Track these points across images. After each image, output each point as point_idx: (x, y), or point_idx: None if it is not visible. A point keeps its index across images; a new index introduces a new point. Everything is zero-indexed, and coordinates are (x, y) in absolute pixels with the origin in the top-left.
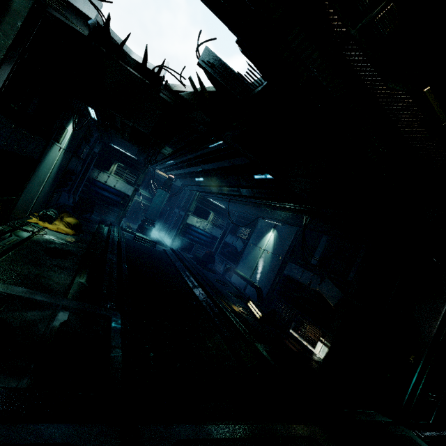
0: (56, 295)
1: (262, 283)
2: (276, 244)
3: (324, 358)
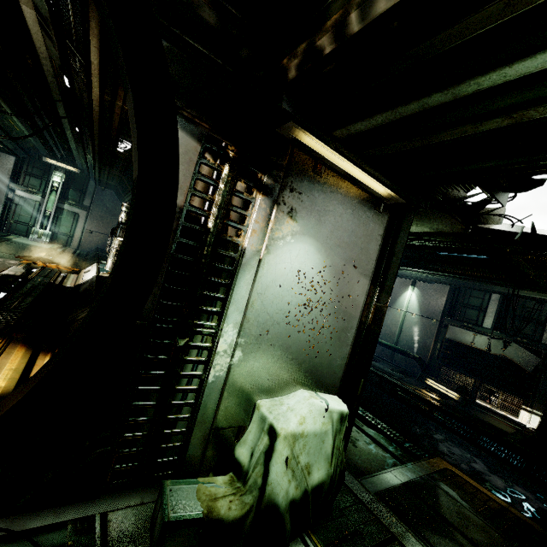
0: (404, 464)
1: (416, 351)
2: (422, 304)
3: (538, 428)
